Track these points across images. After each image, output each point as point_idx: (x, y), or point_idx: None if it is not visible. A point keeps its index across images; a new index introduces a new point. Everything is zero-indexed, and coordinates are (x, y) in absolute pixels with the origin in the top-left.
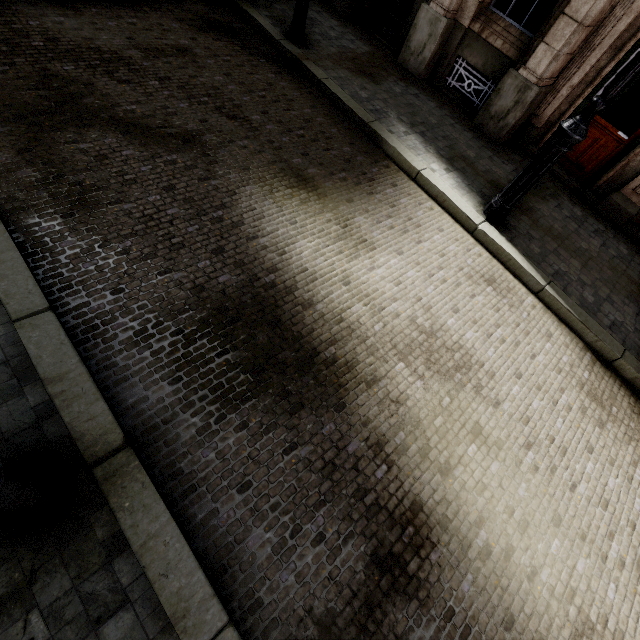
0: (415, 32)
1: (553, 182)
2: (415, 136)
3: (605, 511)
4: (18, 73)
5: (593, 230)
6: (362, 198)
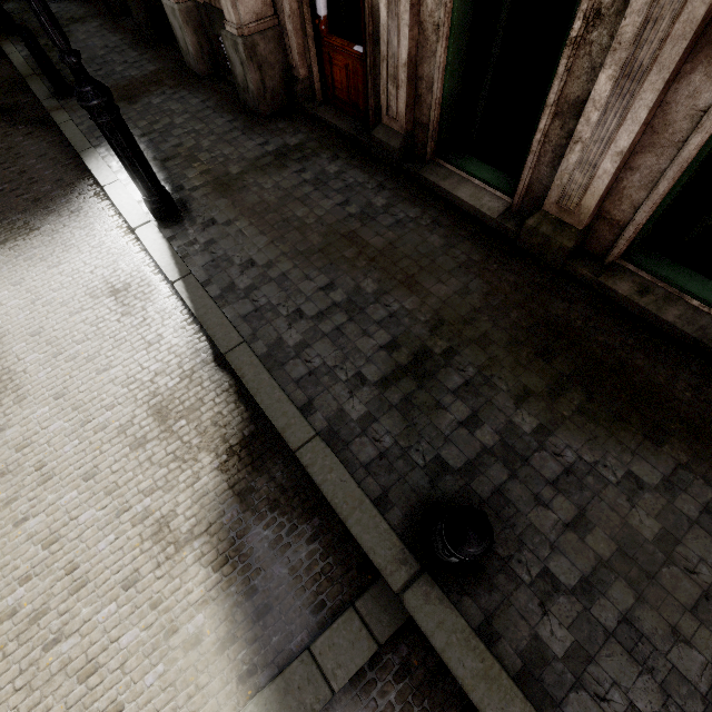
0: (176, 31)
1: (321, 139)
2: None
3: (44, 550)
4: None
5: (340, 187)
6: (20, 235)
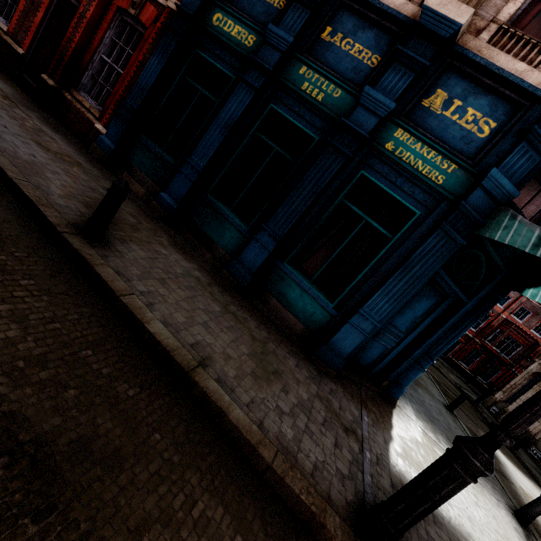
0: None
1: None
2: None
3: None
4: (441, 388)
5: None
6: (524, 474)
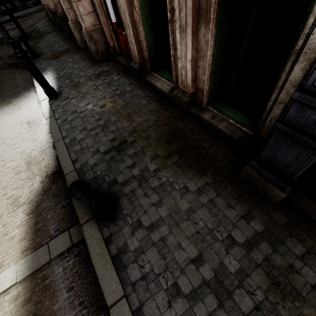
0: (73, 33)
1: (116, 68)
2: (51, 74)
3: None
4: None
5: (116, 84)
6: (6, 105)
